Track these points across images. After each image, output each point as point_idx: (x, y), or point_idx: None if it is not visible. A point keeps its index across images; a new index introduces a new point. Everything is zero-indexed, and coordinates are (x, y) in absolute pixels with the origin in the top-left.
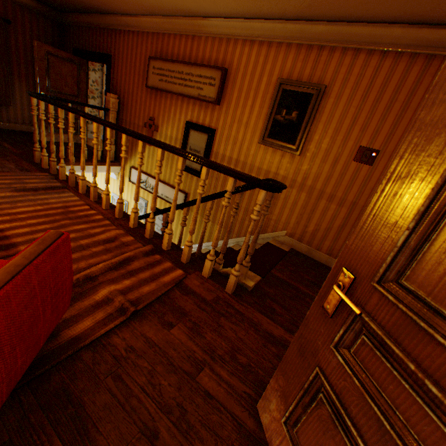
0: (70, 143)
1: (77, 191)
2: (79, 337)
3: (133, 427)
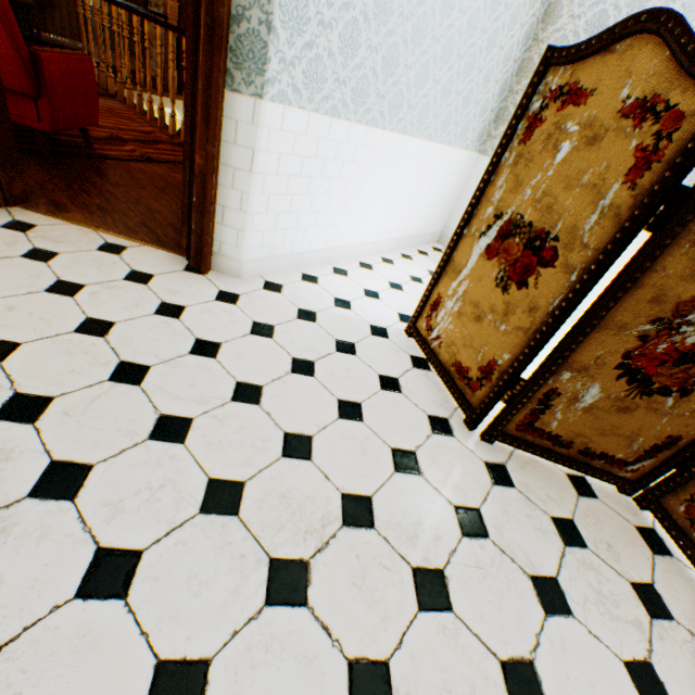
0: (123, 60)
1: (125, 104)
2: (109, 156)
3: (132, 184)
